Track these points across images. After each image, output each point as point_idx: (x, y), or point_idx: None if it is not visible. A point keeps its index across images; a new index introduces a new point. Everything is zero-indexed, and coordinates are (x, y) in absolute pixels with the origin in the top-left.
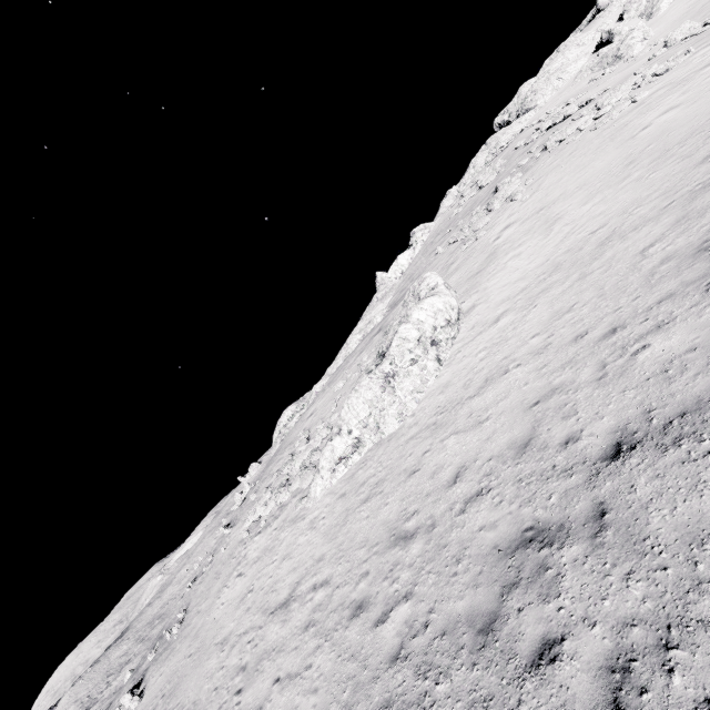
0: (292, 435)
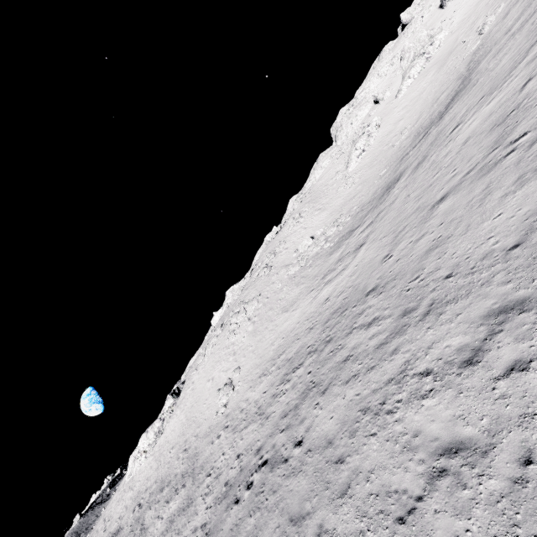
0: None
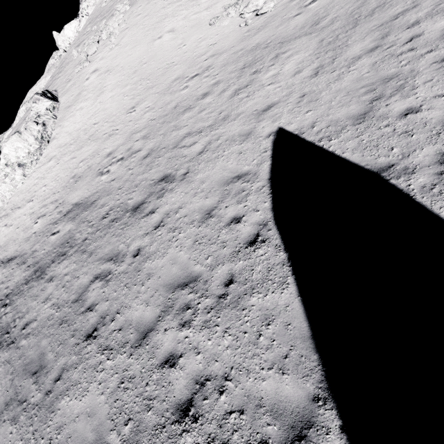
0: None
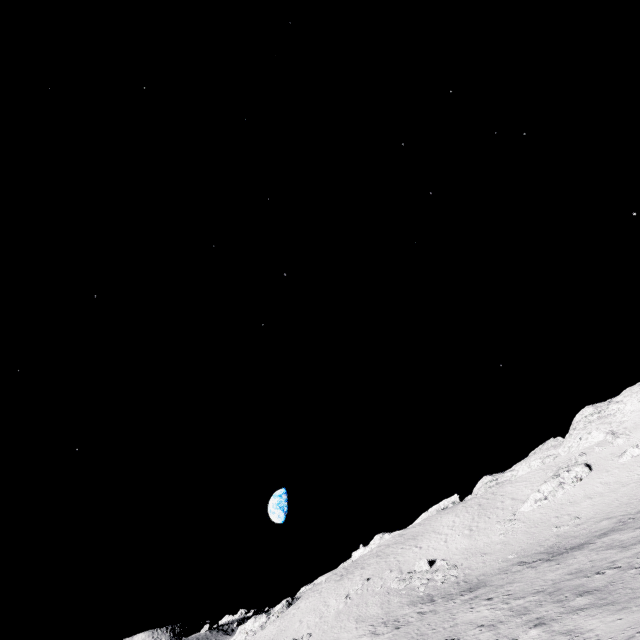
0: None
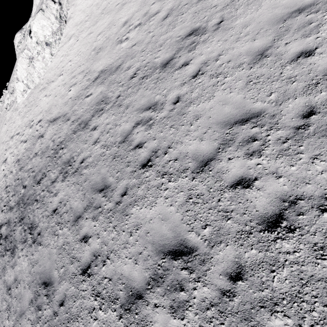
0: (17, 60)
